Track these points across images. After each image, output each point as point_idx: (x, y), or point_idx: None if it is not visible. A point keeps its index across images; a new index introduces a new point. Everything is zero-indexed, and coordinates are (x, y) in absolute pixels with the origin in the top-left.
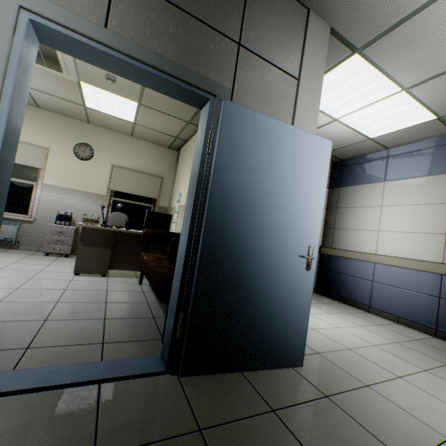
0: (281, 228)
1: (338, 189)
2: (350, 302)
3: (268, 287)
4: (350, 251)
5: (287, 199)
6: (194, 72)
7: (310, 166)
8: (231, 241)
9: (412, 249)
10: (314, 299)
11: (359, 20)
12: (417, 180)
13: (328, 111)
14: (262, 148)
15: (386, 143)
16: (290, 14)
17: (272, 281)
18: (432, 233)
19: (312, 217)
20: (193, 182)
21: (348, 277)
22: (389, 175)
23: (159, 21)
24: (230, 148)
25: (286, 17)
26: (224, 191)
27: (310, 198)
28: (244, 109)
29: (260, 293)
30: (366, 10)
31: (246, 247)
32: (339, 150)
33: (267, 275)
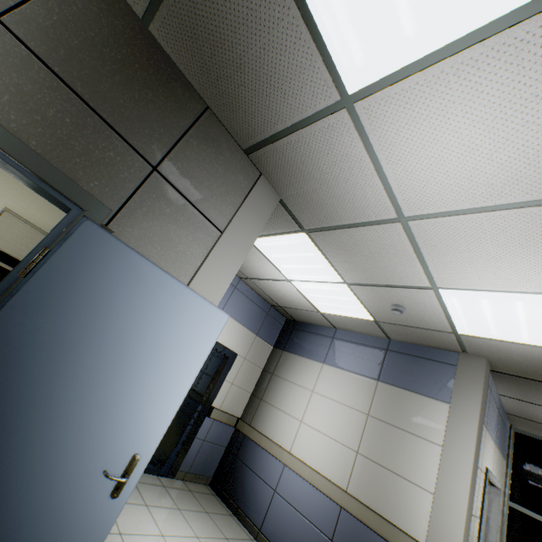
0: (95, 418)
1: (281, 352)
2: (242, 515)
3: (14, 524)
4: (267, 437)
5: (127, 376)
6: (59, 169)
7: (185, 339)
8: None
9: (325, 460)
10: (197, 499)
11: (306, 207)
12: (350, 375)
13: (281, 269)
14: (118, 296)
15: (334, 323)
16: (239, 169)
17: (30, 512)
18: (346, 446)
19: (159, 410)
20: None
21: (252, 474)
22: (329, 358)
23: (37, 95)
24: (60, 282)
25: (232, 168)
26: (9, 340)
27: (168, 381)
28: (115, 240)
29: None
30: (310, 202)
31: (4, 442)
32: (292, 309)
33: (24, 500)
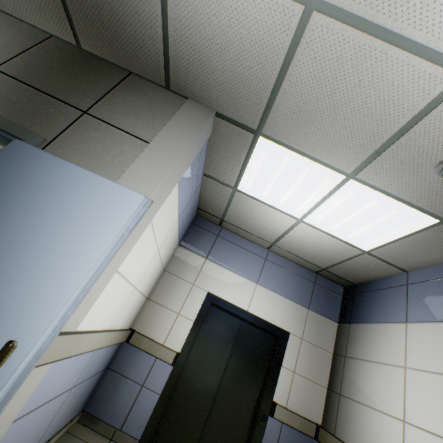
0: None
1: (348, 326)
2: None
3: None
4: None
5: (22, 251)
6: (10, 121)
7: (91, 218)
8: None
9: None
10: None
11: (234, 100)
12: None
13: (283, 207)
14: (29, 184)
15: (396, 262)
16: (164, 101)
17: None
18: None
19: (51, 290)
20: None
21: None
22: (412, 313)
23: (8, 93)
24: None
25: (157, 101)
26: None
27: (65, 259)
28: (34, 148)
29: None
30: (232, 89)
31: None
32: (337, 266)
33: None
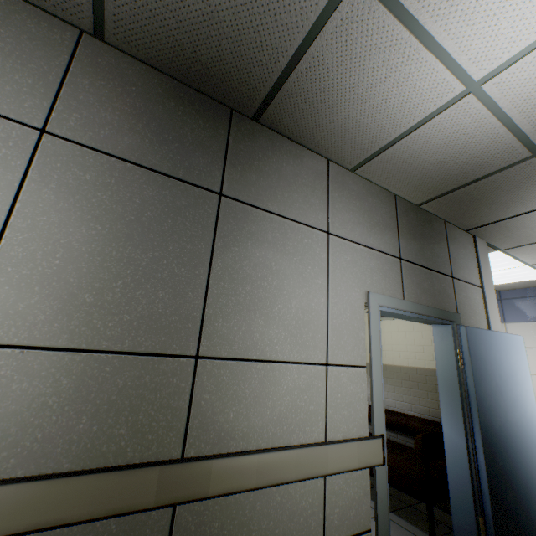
0: (517, 420)
1: None
2: None
3: (525, 478)
4: None
5: (514, 394)
6: (442, 309)
7: (517, 361)
8: (496, 442)
9: None
10: None
11: (509, 240)
12: None
13: None
14: (491, 356)
15: (498, 288)
16: (466, 243)
17: (526, 471)
18: None
19: (530, 404)
20: (449, 390)
21: None
22: (508, 317)
23: (420, 281)
24: (477, 363)
25: (465, 245)
26: (482, 399)
27: (525, 388)
28: (475, 329)
29: (523, 486)
30: (516, 237)
31: (505, 444)
32: None
33: (522, 467)
